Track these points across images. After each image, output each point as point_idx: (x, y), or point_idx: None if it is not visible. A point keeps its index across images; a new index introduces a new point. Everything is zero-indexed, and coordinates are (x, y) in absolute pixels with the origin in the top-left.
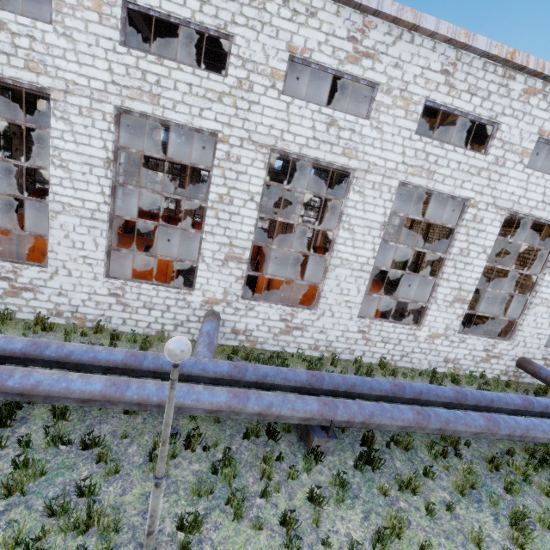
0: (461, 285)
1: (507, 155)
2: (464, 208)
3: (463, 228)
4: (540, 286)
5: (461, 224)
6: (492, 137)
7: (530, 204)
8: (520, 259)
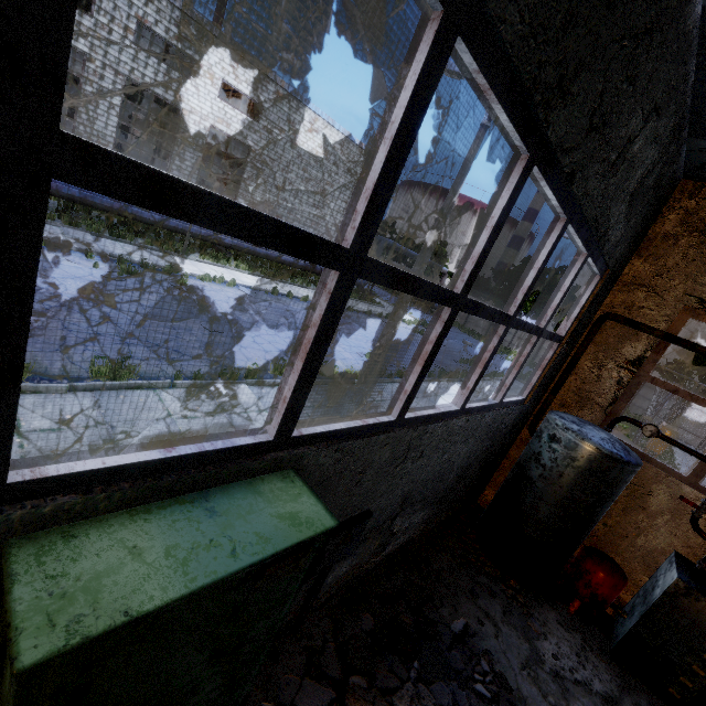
0: (100, 134)
1: (112, 25)
2: (85, 62)
3: (87, 79)
4: (173, 155)
5: (84, 76)
6: (95, 4)
7: (145, 78)
8: (221, 165)
